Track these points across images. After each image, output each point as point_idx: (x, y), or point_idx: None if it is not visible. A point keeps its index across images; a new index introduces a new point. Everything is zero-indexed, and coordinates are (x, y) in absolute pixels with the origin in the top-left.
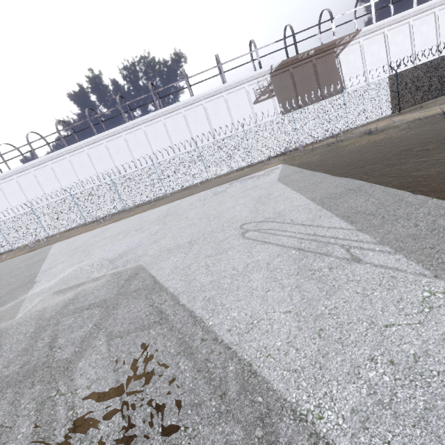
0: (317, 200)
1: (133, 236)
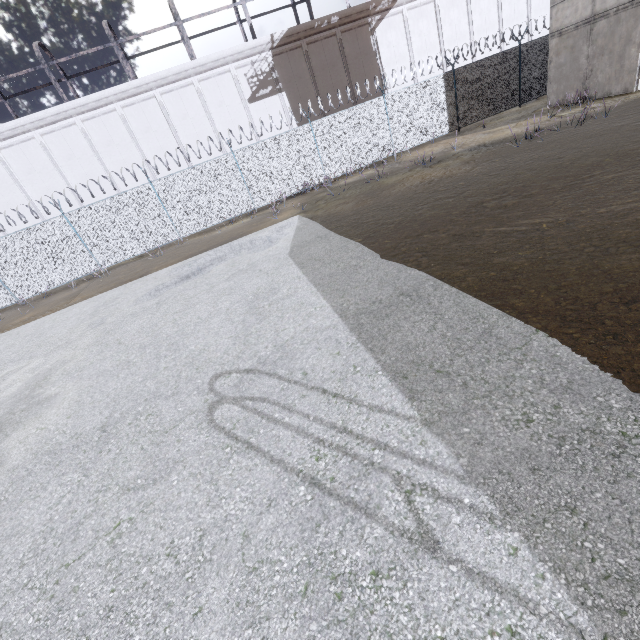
0: (350, 317)
1: (2, 390)
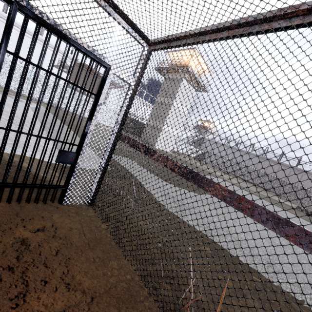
0: (41, 120)
1: None
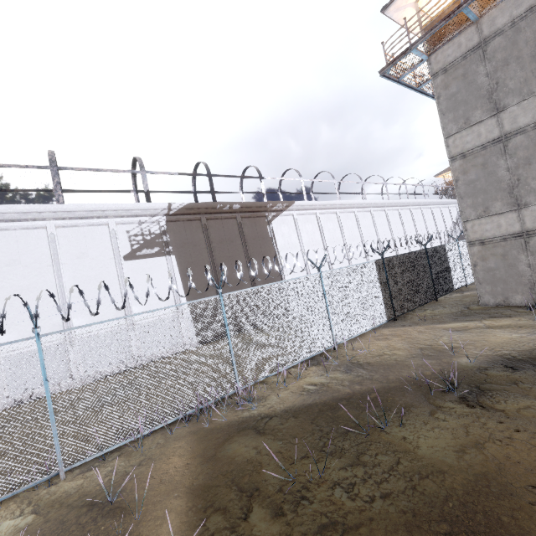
0: None
1: None
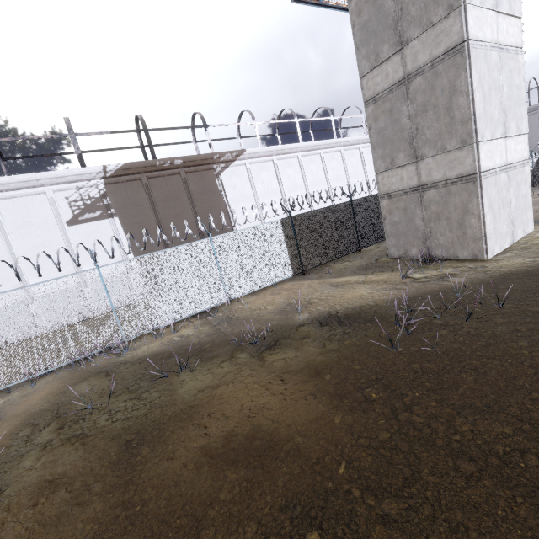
0: None
1: None
